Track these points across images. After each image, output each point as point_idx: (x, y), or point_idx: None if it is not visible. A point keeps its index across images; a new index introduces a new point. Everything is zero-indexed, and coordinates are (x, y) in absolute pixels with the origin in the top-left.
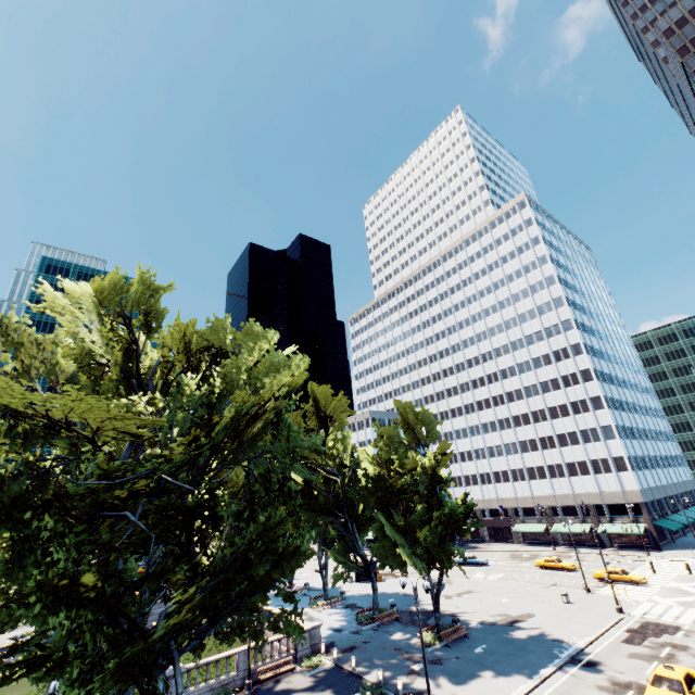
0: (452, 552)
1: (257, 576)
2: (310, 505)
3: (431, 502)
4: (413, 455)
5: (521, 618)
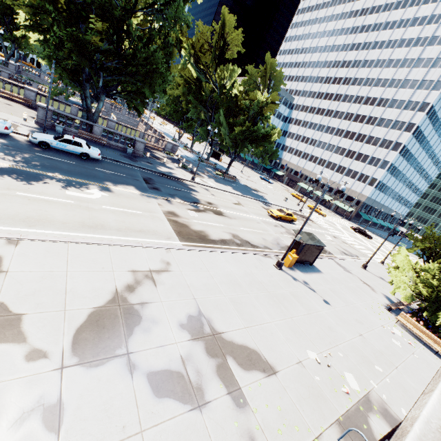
0: (245, 146)
1: (141, 71)
2: (196, 95)
3: (251, 121)
4: (260, 97)
5: (261, 192)
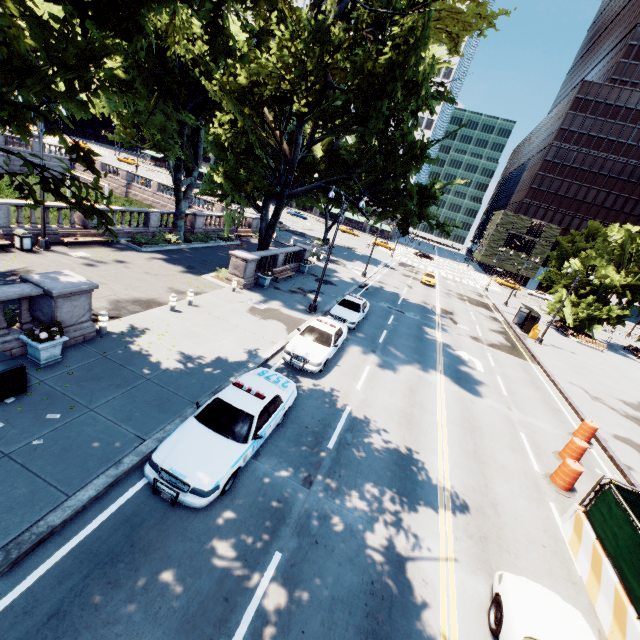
0: None
1: None
2: None
3: None
4: None
5: (353, 248)
